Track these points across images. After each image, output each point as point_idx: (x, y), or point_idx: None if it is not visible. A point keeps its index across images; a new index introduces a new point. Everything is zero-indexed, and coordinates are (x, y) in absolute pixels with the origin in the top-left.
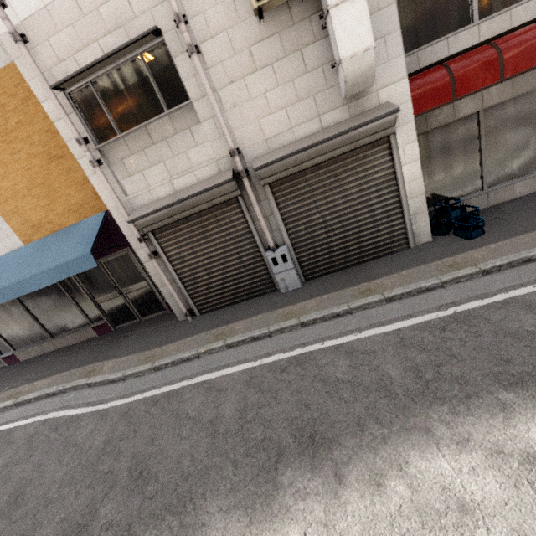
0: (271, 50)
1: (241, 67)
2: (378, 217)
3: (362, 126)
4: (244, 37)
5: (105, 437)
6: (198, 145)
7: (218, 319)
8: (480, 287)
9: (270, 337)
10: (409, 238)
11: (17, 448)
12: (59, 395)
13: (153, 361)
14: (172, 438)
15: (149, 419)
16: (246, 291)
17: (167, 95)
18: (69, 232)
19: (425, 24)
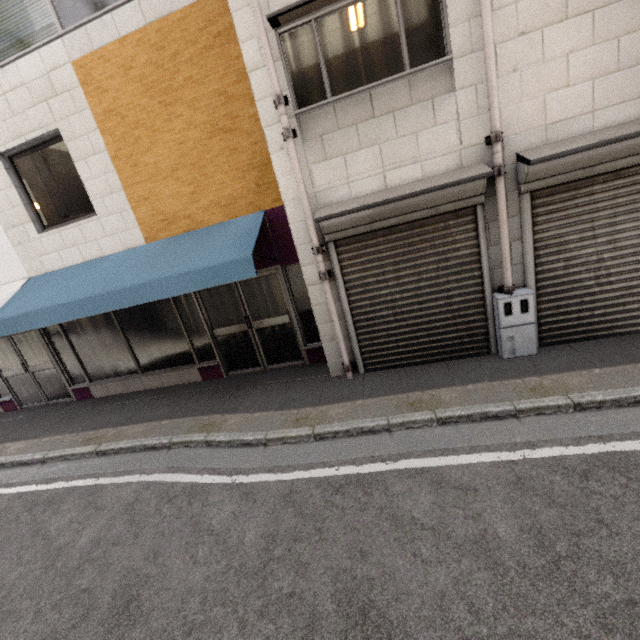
0: None
1: (544, 12)
2: None
3: None
4: None
5: (263, 529)
6: (437, 125)
7: (400, 381)
8: None
9: (516, 419)
10: None
11: (110, 517)
12: (161, 451)
13: (310, 425)
14: (404, 557)
15: (338, 513)
16: (443, 349)
17: (414, 48)
18: (211, 232)
19: None
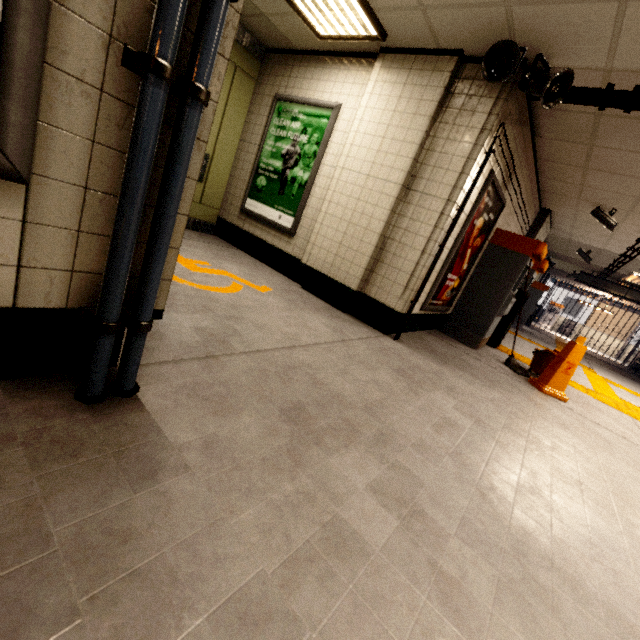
0: None
1: None
2: None
3: None
4: None
5: None
6: None
7: None
8: None
9: None
10: None
11: None
12: None
13: None
14: None
15: None
16: None
17: None
18: None
19: None
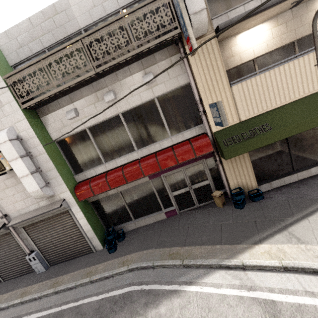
0: (12, 182)
1: (2, 187)
2: (75, 239)
3: (47, 212)
4: (1, 178)
5: None
6: None
7: (5, 287)
8: (82, 292)
9: (7, 309)
10: (91, 248)
11: None
12: None
13: None
14: None
15: None
16: (24, 270)
17: None
18: None
19: (86, 163)
